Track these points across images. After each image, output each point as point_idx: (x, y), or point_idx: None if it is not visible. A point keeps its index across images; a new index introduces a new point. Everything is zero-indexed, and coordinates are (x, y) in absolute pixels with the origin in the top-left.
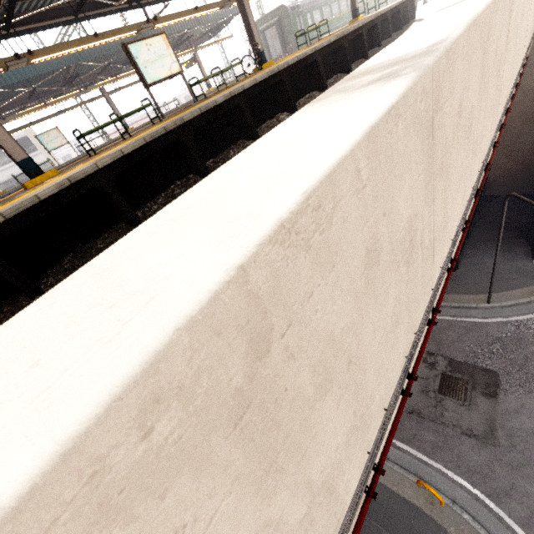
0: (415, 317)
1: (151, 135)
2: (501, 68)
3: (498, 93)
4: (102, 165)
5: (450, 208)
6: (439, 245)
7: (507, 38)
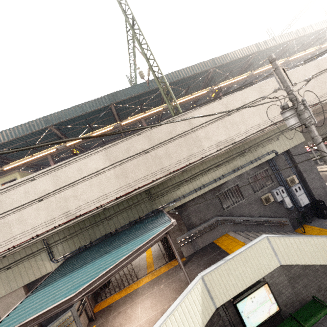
0: (323, 91)
1: None
2: None
3: None
4: None
5: None
6: None
7: None
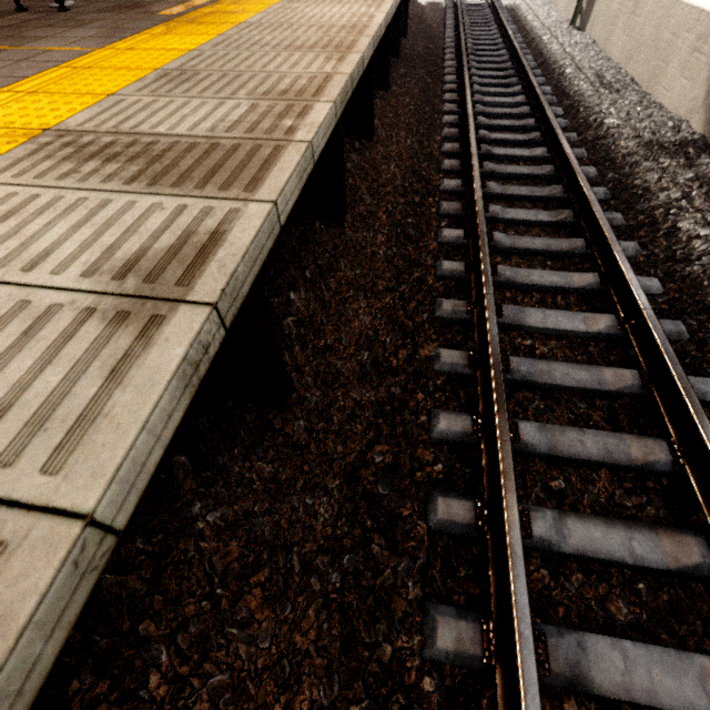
0: None
1: (340, 95)
2: None
3: None
4: (283, 210)
5: None
6: None
7: None
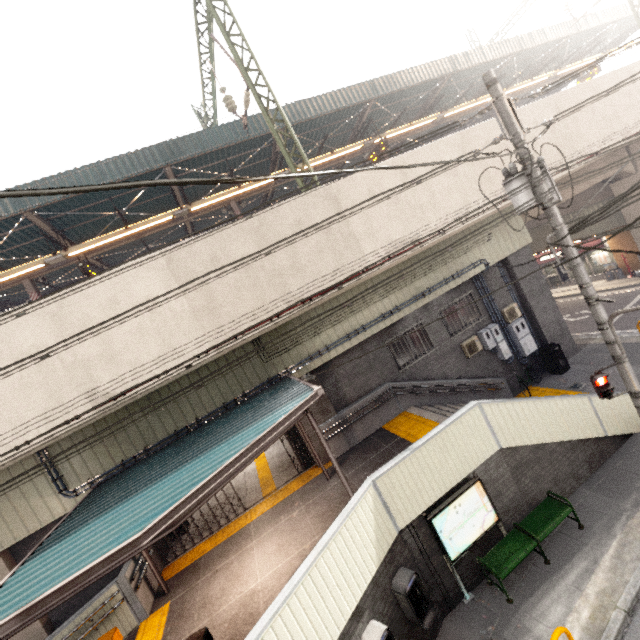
0: (563, 153)
1: None
2: (635, 94)
3: (638, 103)
4: None
5: (583, 132)
6: (577, 140)
7: (636, 83)
